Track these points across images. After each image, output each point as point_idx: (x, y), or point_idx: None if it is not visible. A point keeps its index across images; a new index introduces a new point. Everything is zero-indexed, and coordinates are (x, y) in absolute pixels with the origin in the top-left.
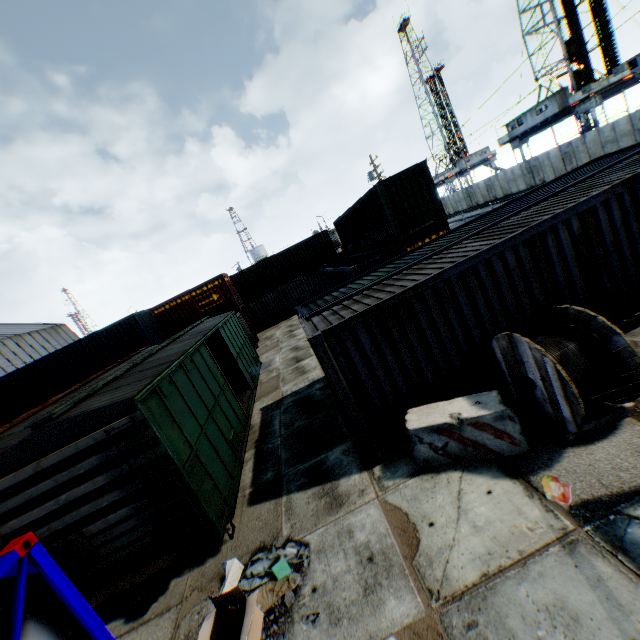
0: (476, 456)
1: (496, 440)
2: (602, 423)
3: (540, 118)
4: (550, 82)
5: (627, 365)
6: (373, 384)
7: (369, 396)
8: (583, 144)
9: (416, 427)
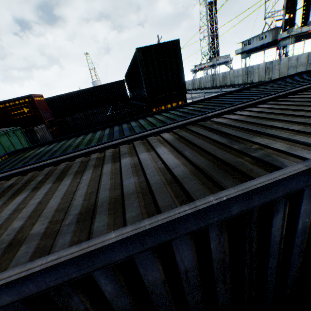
0: None
1: None
2: None
3: (261, 43)
4: (271, 22)
5: None
6: None
7: None
8: (279, 64)
9: None
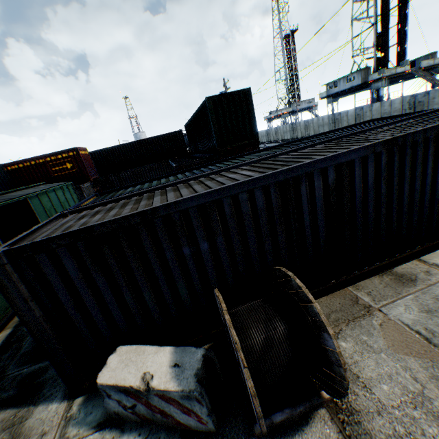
0: (165, 422)
1: (184, 414)
2: (296, 414)
3: (349, 85)
4: (361, 61)
5: (333, 367)
6: (81, 314)
7: (76, 326)
8: (370, 111)
9: (103, 382)
